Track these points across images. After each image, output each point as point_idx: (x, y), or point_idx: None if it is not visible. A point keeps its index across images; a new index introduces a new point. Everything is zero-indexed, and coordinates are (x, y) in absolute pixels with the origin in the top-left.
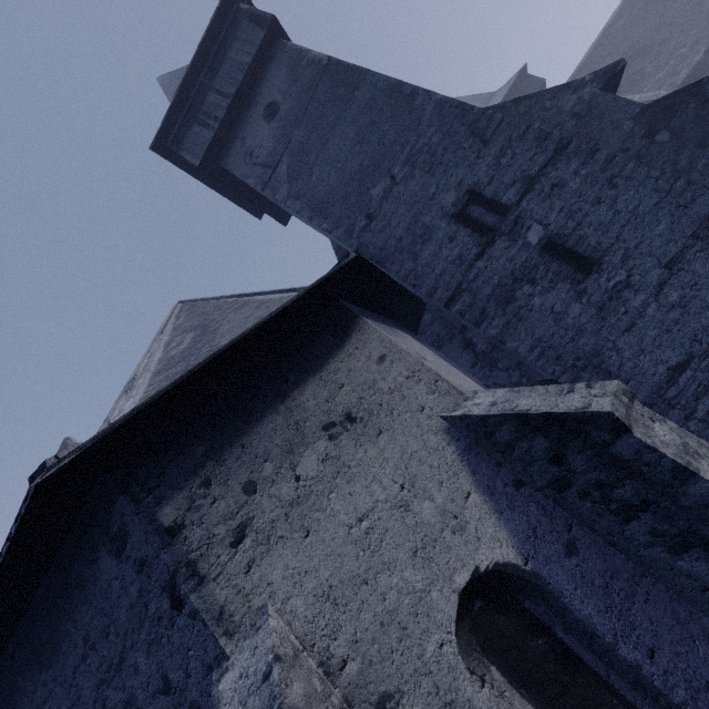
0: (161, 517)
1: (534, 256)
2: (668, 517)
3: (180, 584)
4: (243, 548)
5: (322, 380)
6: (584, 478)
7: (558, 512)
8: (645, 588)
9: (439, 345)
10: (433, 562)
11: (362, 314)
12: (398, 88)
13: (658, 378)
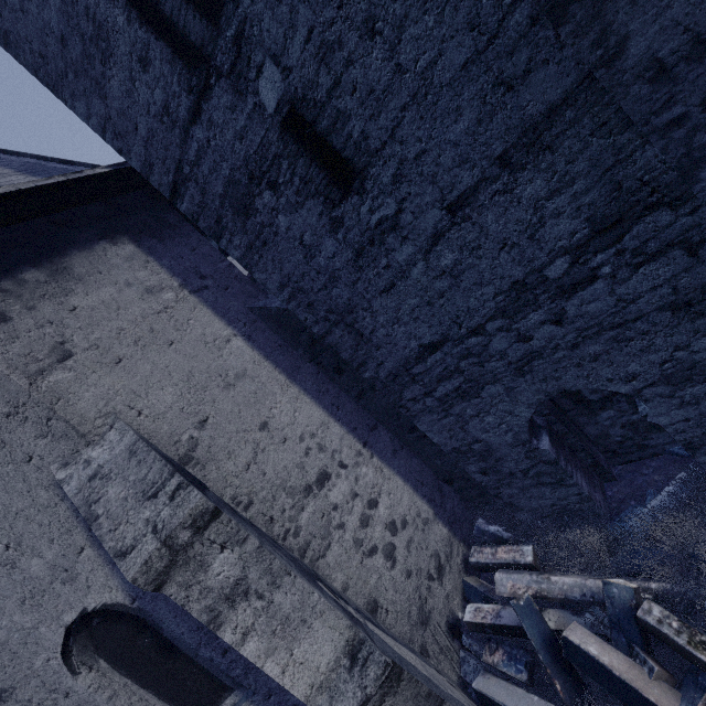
0: None
1: (273, 138)
2: None
3: None
4: None
5: None
6: None
7: None
8: None
9: None
10: (42, 607)
11: None
12: None
13: (408, 352)
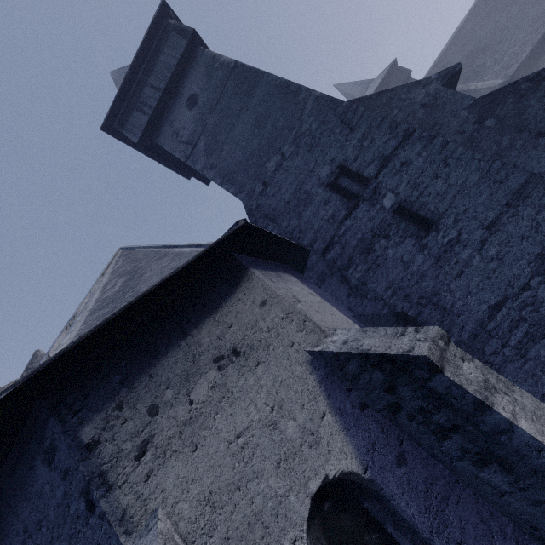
0: (82, 435)
1: (388, 217)
2: (472, 439)
3: (92, 491)
4: (144, 461)
5: (216, 321)
6: (410, 404)
7: (393, 429)
8: (457, 492)
9: (322, 279)
10: (293, 471)
11: (253, 264)
12: (286, 86)
13: (481, 314)
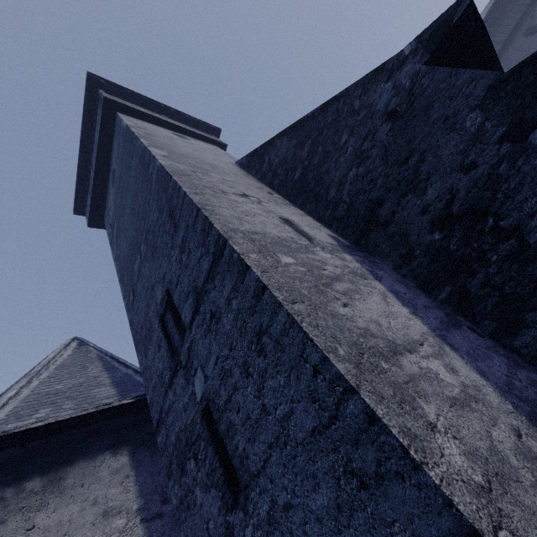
0: None
1: (198, 419)
2: None
3: None
4: None
5: None
6: None
7: None
8: None
9: None
10: None
11: None
12: (144, 154)
13: None
